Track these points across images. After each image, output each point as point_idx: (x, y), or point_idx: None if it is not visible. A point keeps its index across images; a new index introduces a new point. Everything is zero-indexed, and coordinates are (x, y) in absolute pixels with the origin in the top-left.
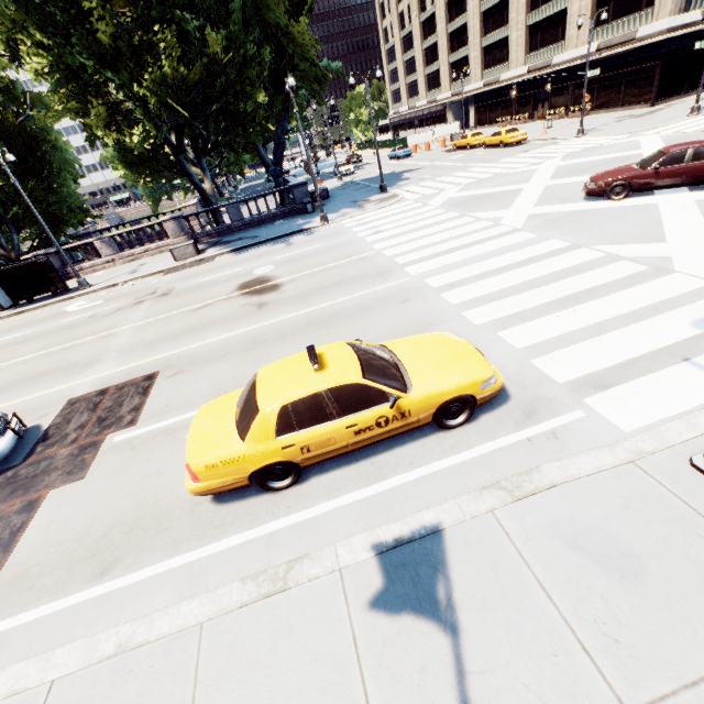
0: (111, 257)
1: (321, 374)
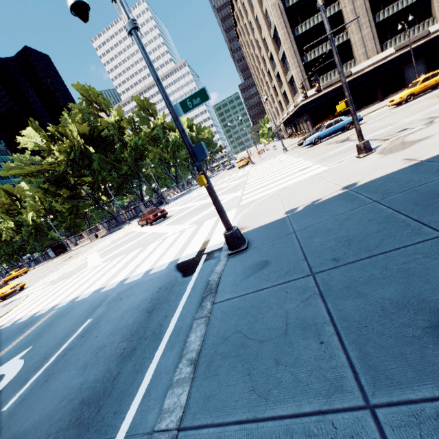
0: (87, 237)
1: None
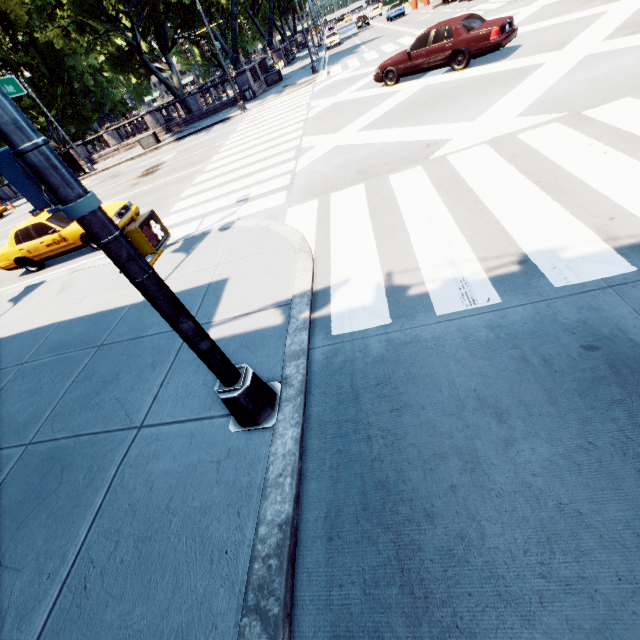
0: (116, 147)
1: (35, 218)
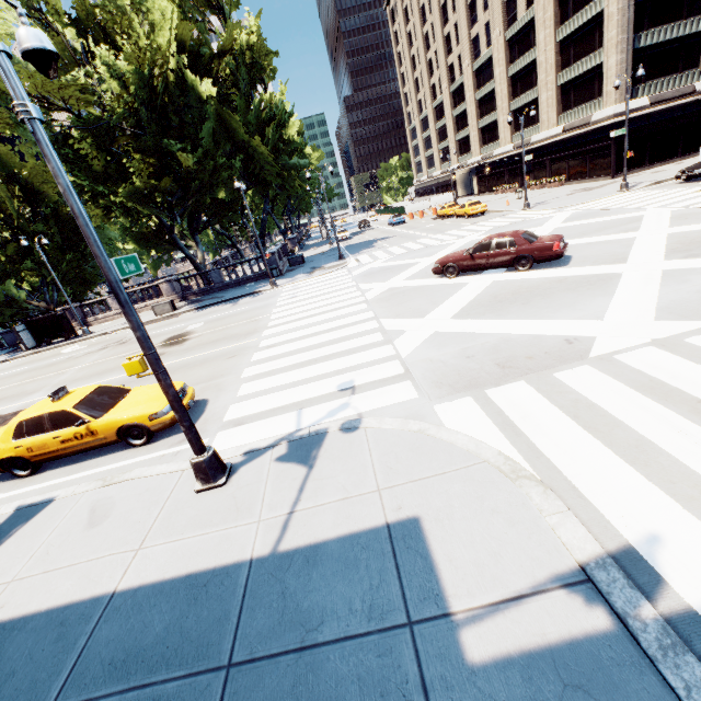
0: (119, 311)
1: (54, 404)
